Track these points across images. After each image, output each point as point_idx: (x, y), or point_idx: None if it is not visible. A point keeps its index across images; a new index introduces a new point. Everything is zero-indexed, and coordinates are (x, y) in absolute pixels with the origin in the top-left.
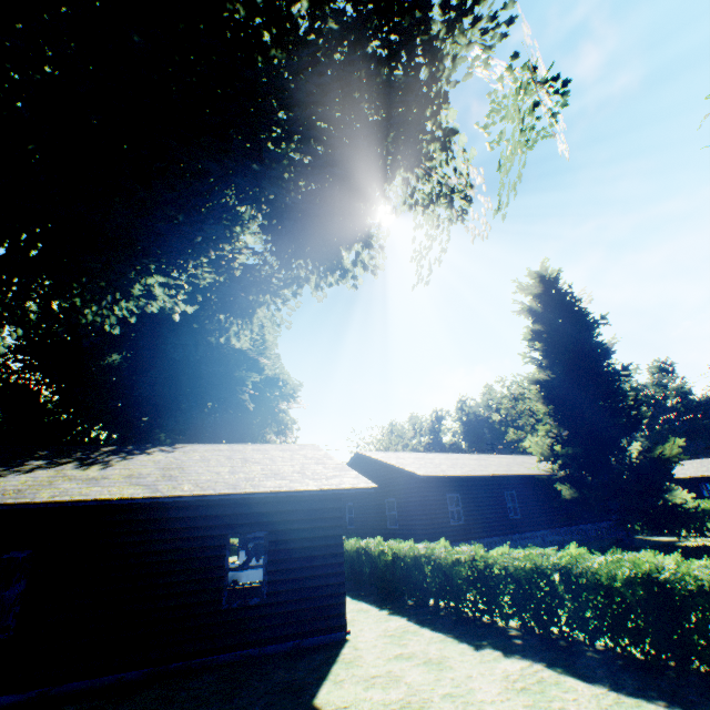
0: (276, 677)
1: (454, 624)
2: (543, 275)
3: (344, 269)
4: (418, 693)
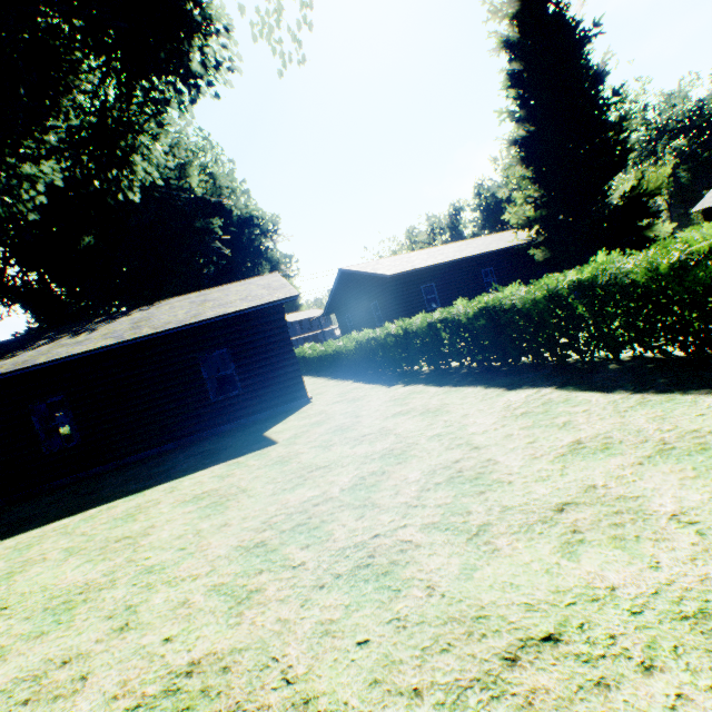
0: (252, 429)
1: (391, 377)
2: None
3: (195, 76)
4: (328, 416)
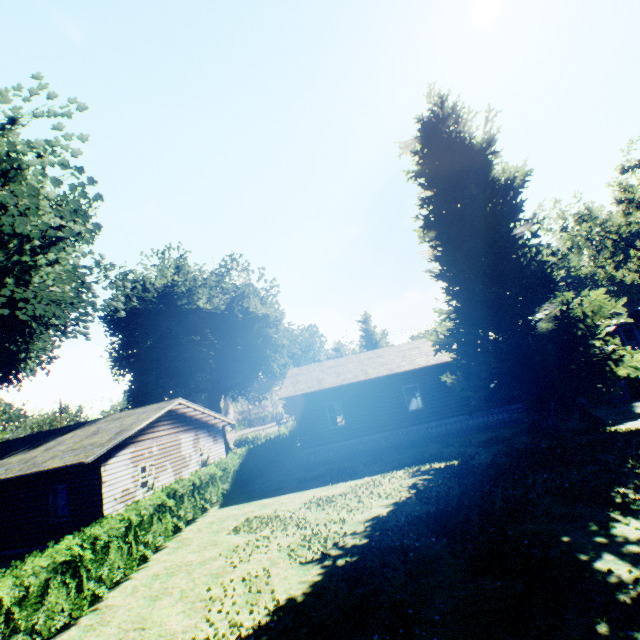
0: None
1: None
2: (417, 119)
3: (30, 326)
4: None
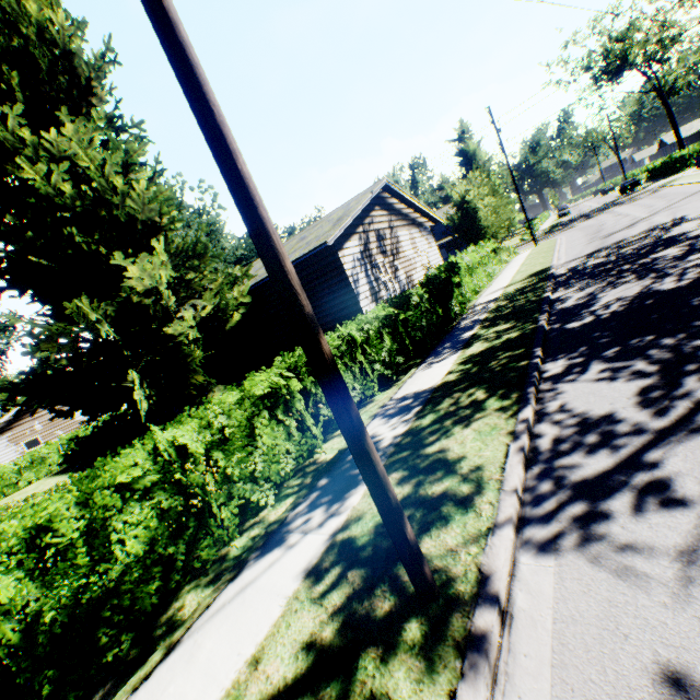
0: None
1: None
2: None
3: None
4: None
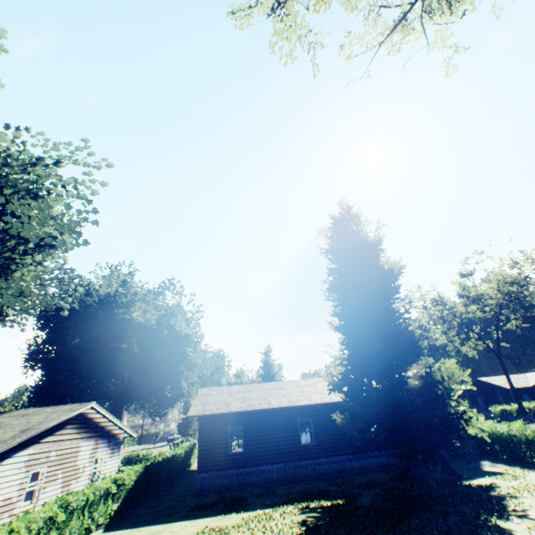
0: None
1: None
2: (332, 216)
3: None
4: None
